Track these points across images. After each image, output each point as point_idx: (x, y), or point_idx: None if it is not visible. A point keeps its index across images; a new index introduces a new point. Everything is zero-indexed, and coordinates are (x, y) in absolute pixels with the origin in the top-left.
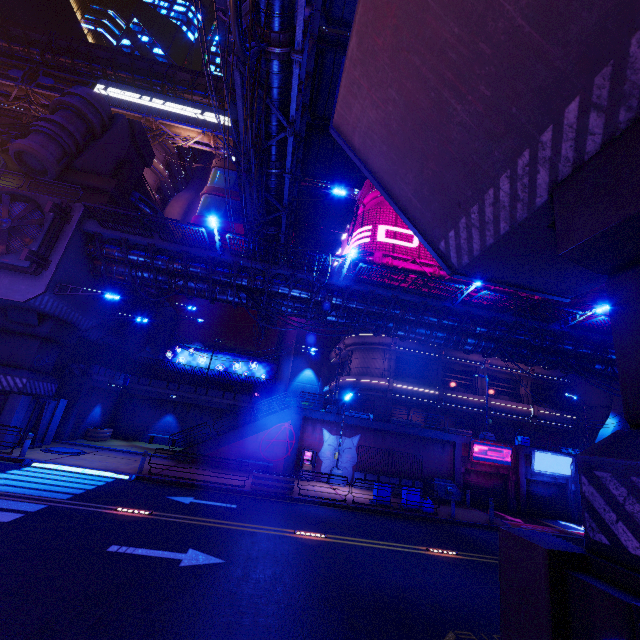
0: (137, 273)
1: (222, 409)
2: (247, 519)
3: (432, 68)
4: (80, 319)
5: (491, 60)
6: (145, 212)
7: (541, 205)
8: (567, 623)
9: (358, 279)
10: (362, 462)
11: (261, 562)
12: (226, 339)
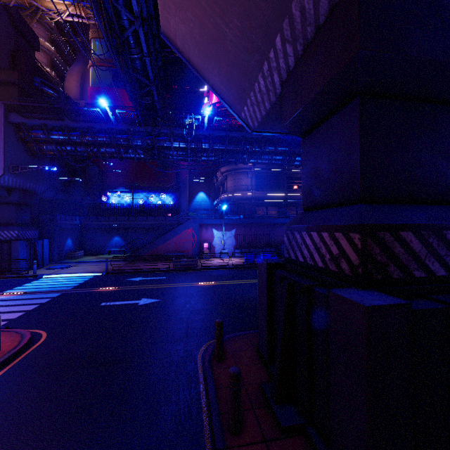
0: (62, 148)
1: (148, 227)
2: (172, 282)
3: (206, 2)
4: (35, 187)
5: (235, 3)
6: (49, 94)
7: (280, 93)
8: (272, 286)
9: (216, 128)
10: (239, 243)
11: (179, 298)
12: (140, 181)
